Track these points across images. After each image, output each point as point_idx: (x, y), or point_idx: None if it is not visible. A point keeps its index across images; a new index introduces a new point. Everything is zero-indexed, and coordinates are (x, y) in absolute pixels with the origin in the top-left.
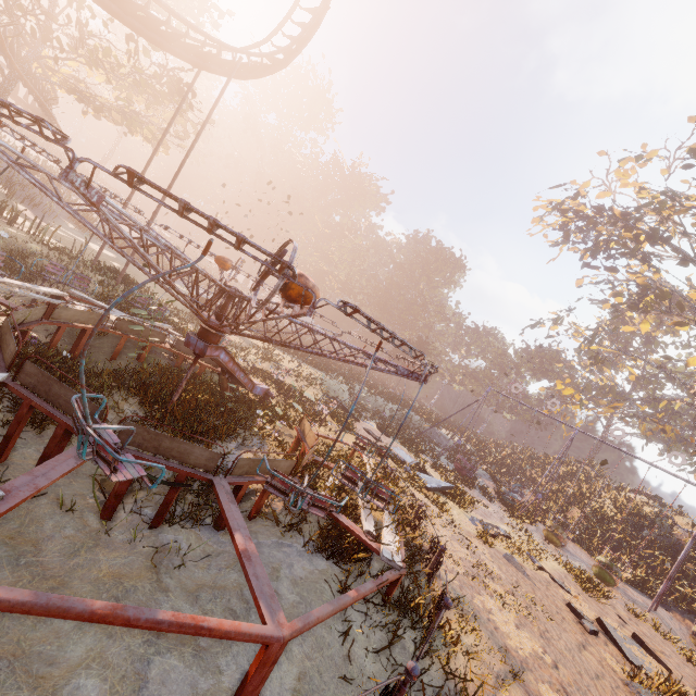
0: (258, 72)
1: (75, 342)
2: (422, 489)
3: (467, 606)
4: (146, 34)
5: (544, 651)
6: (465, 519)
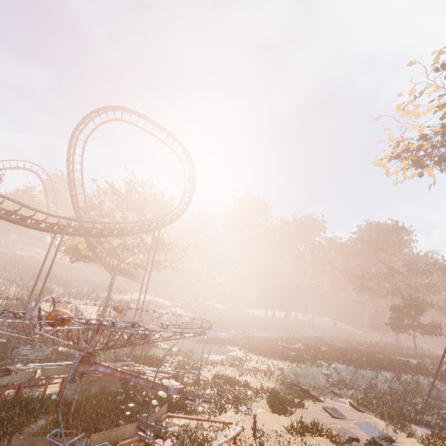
0: (176, 218)
1: (60, 388)
2: None
3: None
4: (122, 234)
5: None
6: None
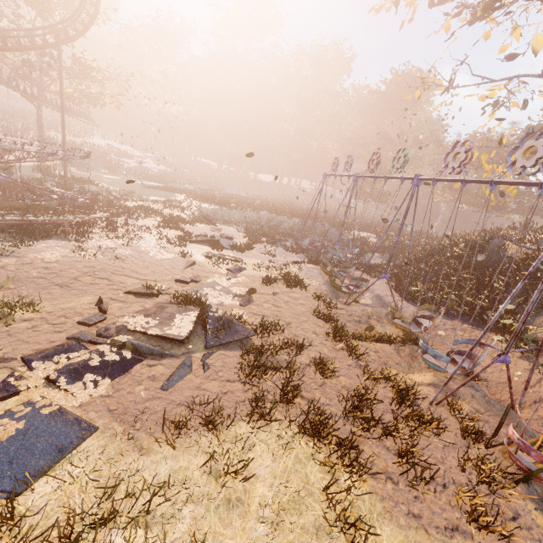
0: (83, 29)
1: None
2: (187, 243)
3: (34, 247)
4: (7, 49)
5: (57, 261)
6: (201, 252)
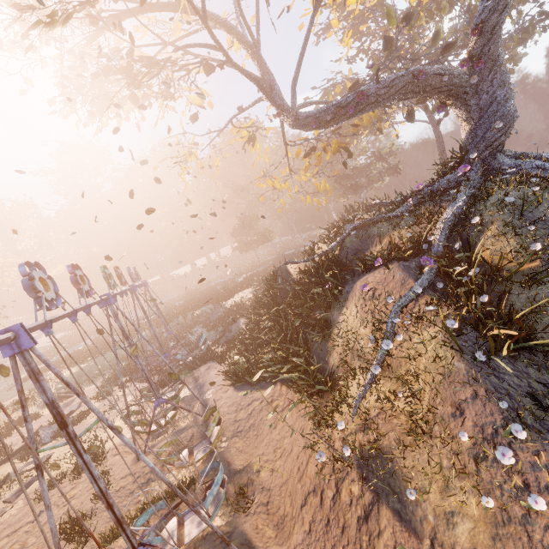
0: None
1: None
2: None
3: None
4: None
5: None
6: None
